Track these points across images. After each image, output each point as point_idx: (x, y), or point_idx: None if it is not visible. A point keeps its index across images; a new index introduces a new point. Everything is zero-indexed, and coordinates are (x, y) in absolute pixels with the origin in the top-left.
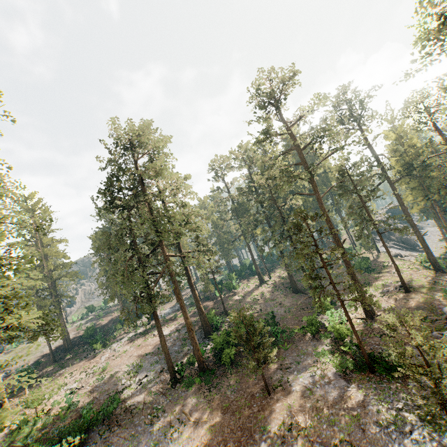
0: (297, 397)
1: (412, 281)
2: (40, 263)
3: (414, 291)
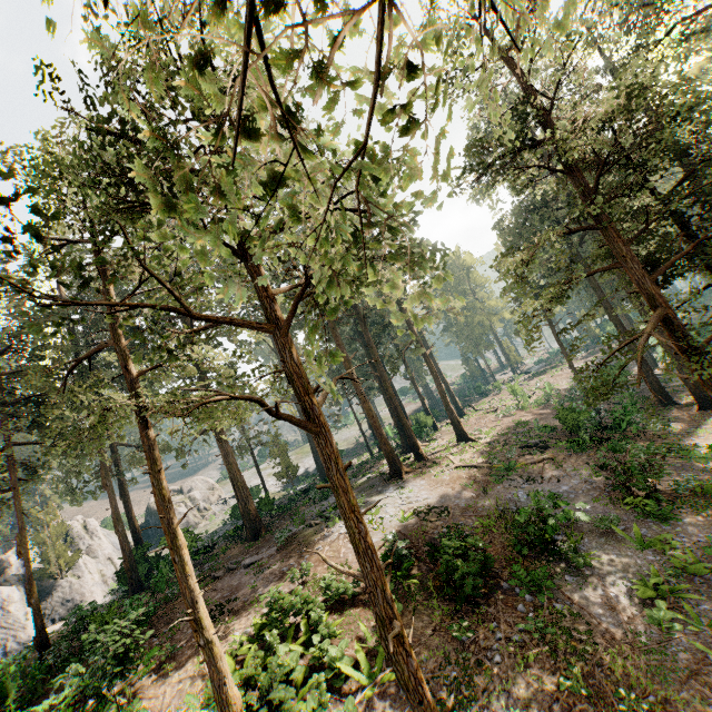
0: None
1: None
2: None
3: None
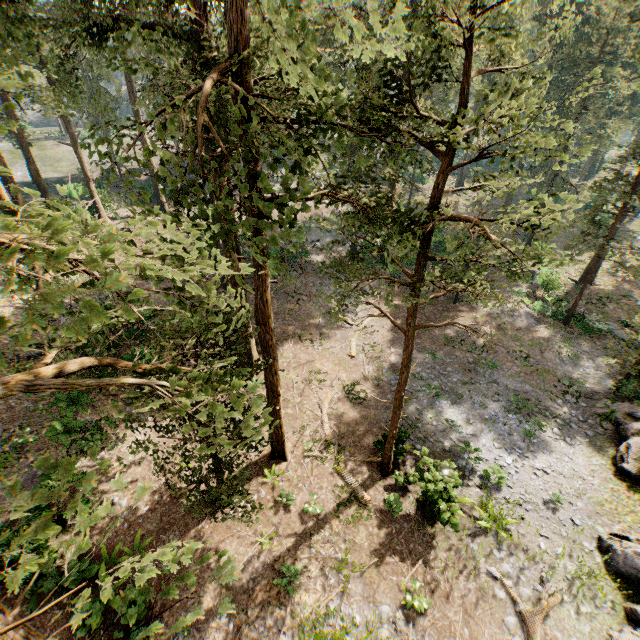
0: (484, 315)
1: None
2: None
3: None
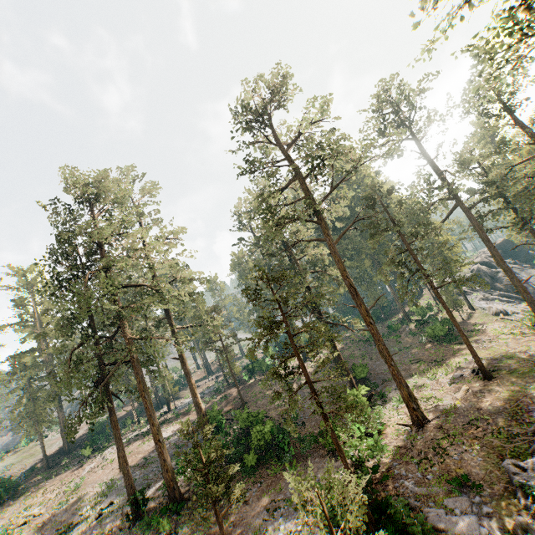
0: None
1: (502, 359)
2: (39, 347)
3: (498, 377)
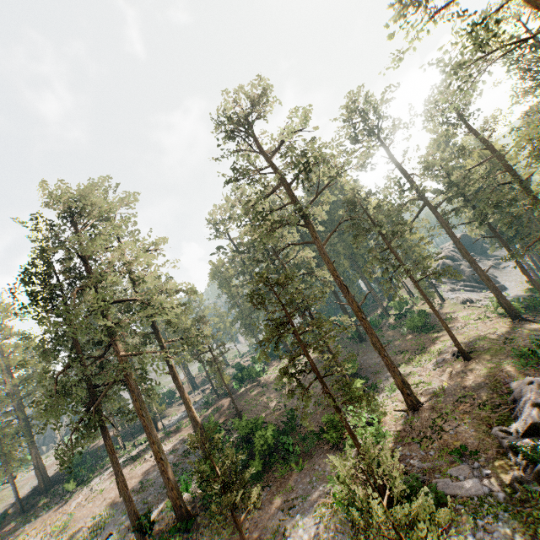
0: None
1: (476, 341)
2: (2, 378)
3: (476, 357)
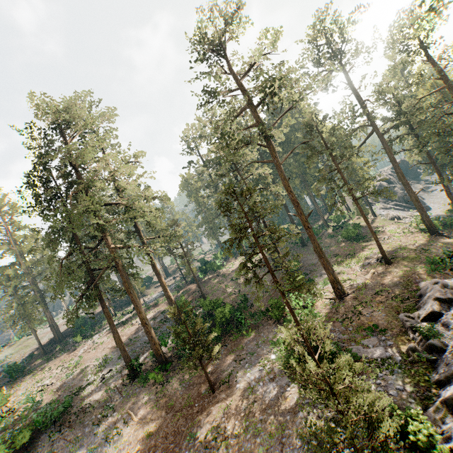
0: (237, 397)
1: (398, 250)
2: (17, 261)
3: (395, 262)
